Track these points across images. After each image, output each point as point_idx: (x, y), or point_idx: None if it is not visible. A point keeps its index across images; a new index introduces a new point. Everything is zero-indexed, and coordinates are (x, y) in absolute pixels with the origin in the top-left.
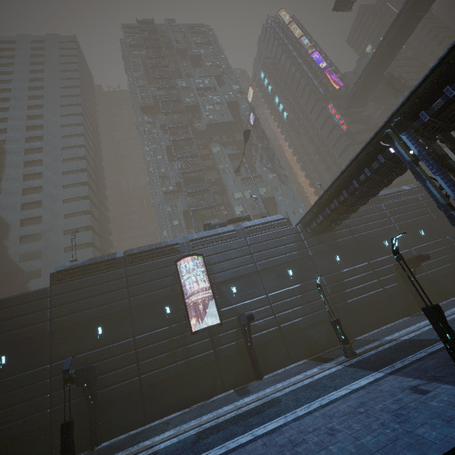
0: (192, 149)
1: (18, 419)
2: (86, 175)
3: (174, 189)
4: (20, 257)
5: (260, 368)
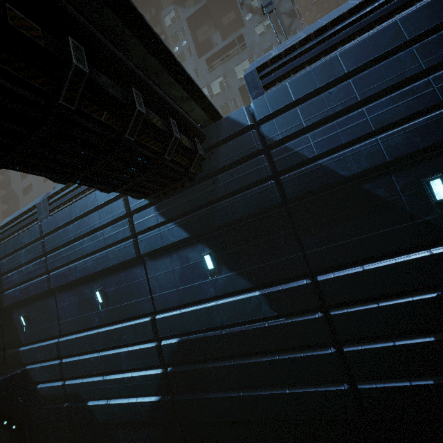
0: None
1: None
2: None
3: None
4: None
5: None
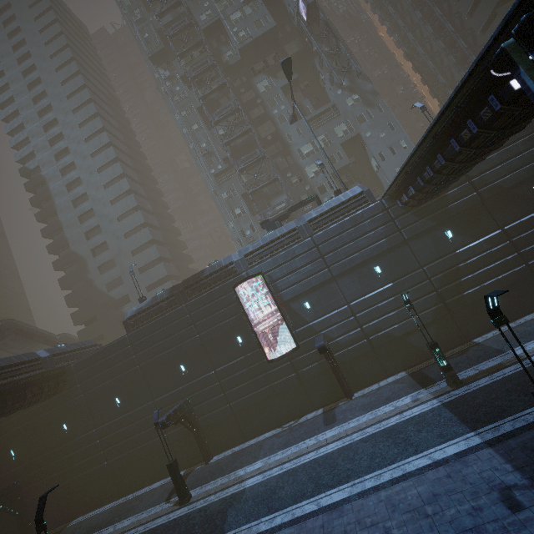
0: (230, 100)
1: (147, 442)
2: (127, 182)
3: (224, 167)
4: (106, 287)
5: (349, 387)
